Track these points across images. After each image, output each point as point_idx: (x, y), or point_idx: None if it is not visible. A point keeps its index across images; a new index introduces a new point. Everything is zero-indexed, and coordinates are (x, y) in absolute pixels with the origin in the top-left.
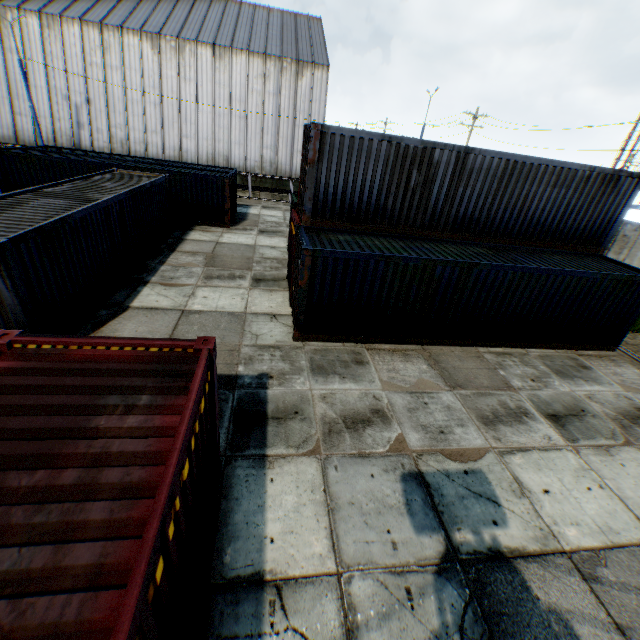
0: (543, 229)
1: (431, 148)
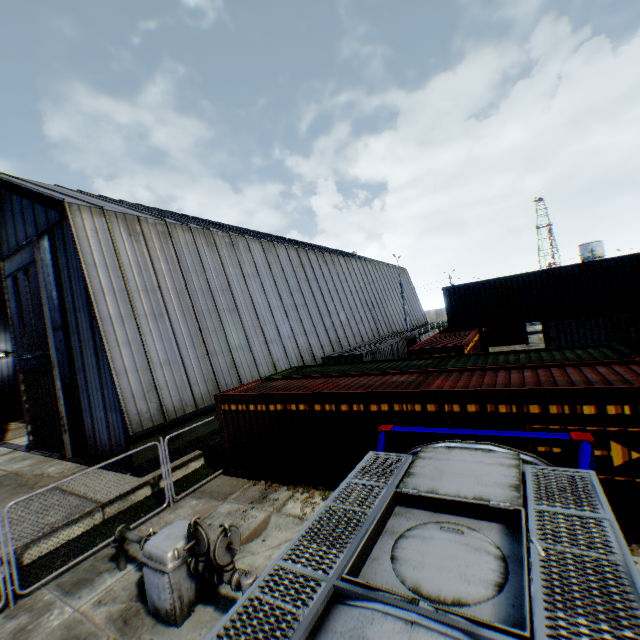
0: None
1: None
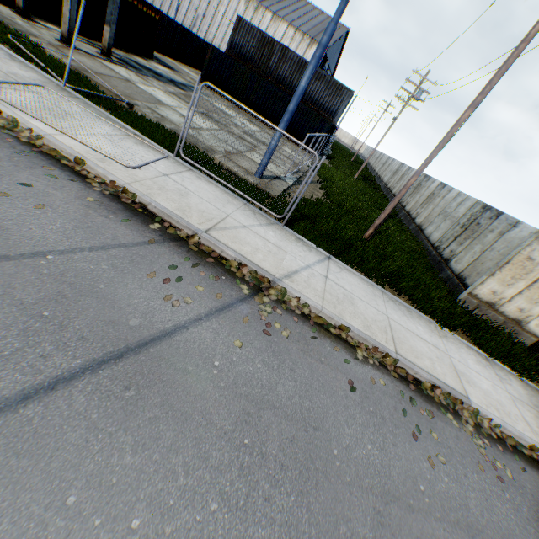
0: (311, 99)
1: (274, 42)
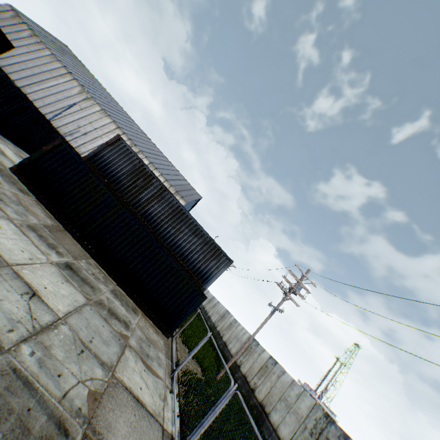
0: (181, 252)
1: (154, 177)
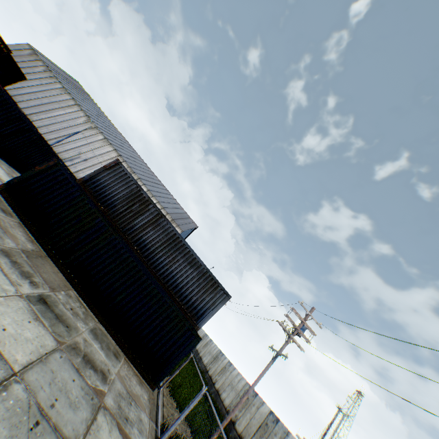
0: (175, 284)
1: (151, 202)
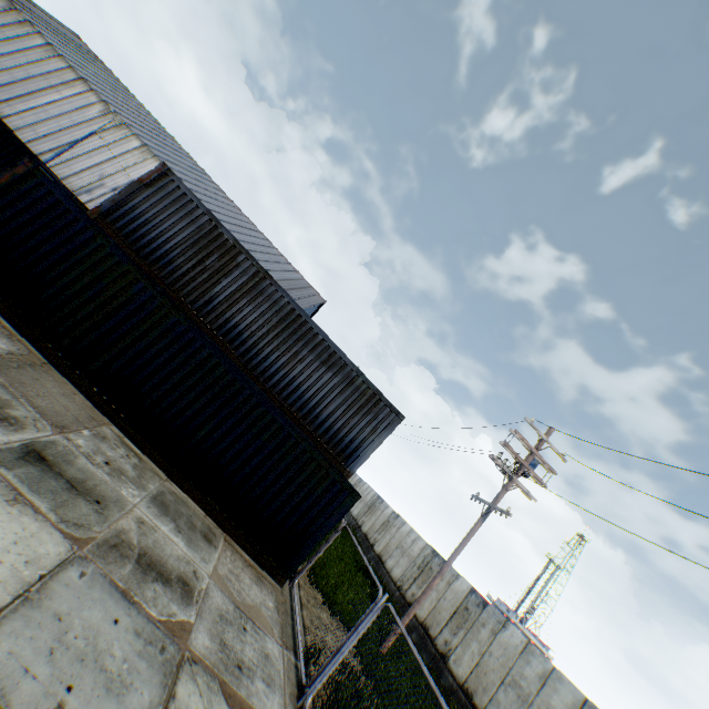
0: (301, 401)
1: (240, 250)
